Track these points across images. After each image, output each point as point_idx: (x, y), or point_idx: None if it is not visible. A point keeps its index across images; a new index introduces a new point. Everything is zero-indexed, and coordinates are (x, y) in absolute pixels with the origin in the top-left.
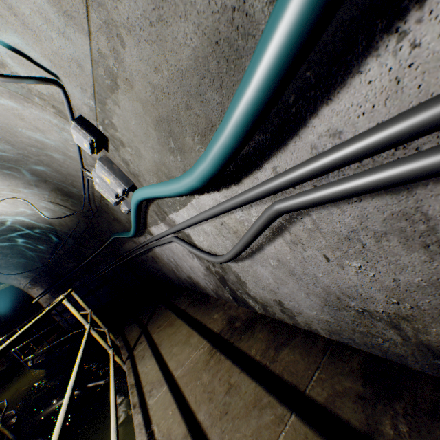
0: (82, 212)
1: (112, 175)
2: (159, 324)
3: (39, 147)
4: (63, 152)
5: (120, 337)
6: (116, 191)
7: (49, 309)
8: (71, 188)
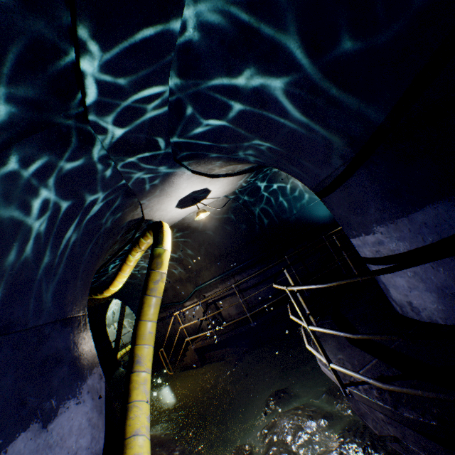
0: None
1: None
2: None
3: None
4: None
5: None
6: None
7: None
8: None
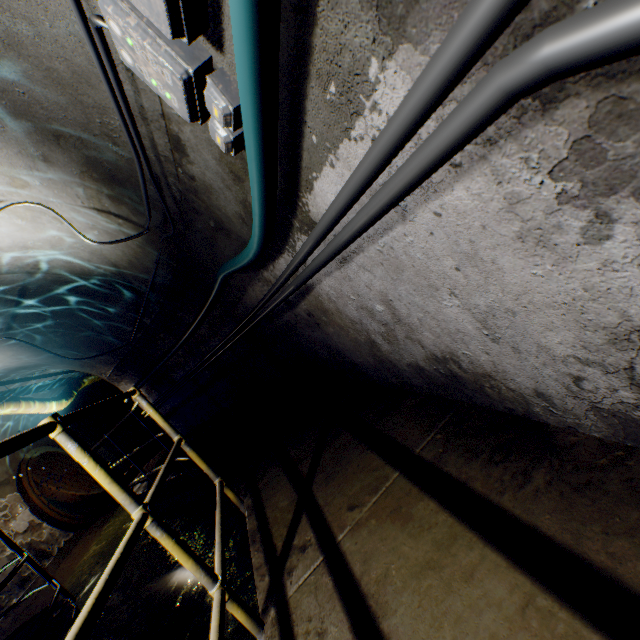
0: (157, 226)
1: None
2: (348, 496)
3: None
4: None
5: (249, 497)
6: None
7: None
8: (112, 154)
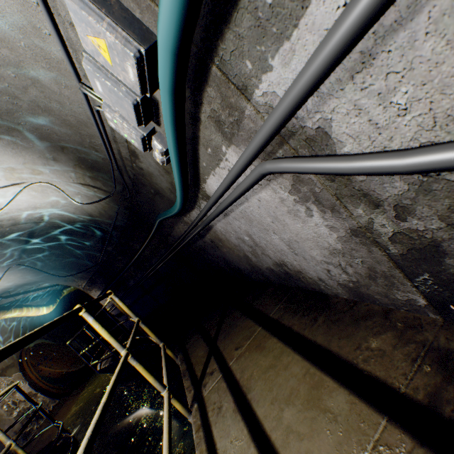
0: (118, 192)
1: (104, 19)
2: (235, 343)
3: (13, 62)
4: (45, 59)
5: (181, 354)
6: (128, 85)
7: (14, 342)
8: (94, 155)
